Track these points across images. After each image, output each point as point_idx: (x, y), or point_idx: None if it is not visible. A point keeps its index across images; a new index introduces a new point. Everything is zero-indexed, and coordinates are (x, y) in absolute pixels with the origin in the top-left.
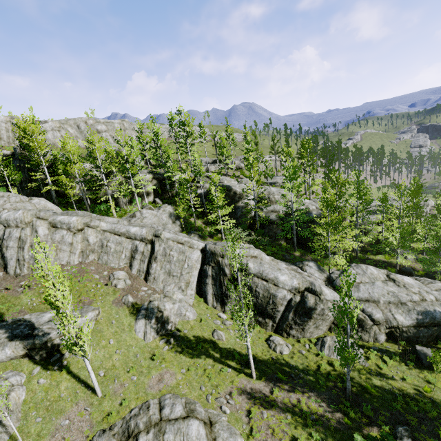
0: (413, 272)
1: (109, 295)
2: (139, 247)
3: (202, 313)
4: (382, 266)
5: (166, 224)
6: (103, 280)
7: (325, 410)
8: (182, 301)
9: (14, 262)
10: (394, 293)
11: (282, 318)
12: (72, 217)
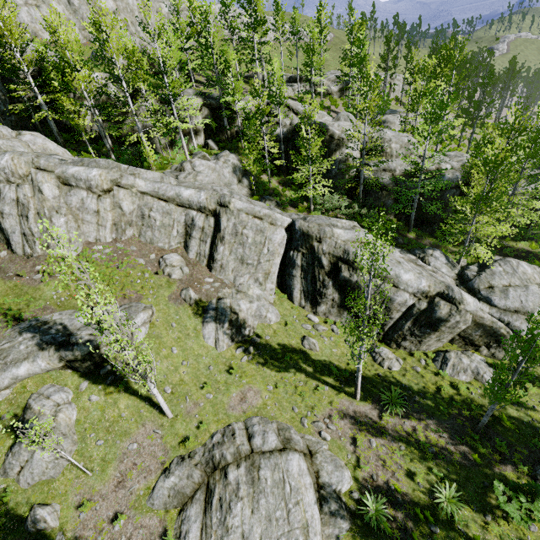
0: None
1: (163, 288)
2: (197, 220)
3: (286, 315)
4: (524, 258)
5: (230, 184)
6: (150, 266)
7: (447, 442)
8: (261, 298)
9: (19, 238)
10: None
11: (394, 327)
12: (91, 169)
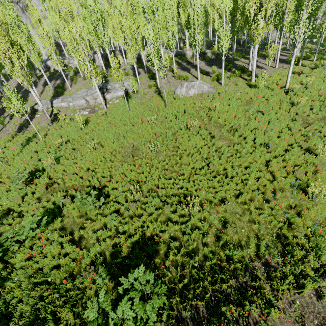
0: None
1: None
2: None
3: None
4: None
5: None
6: None
7: None
8: None
9: None
10: None
11: None
12: None
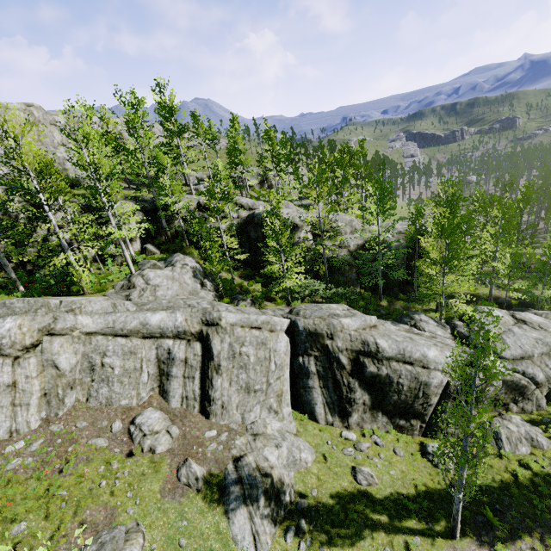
0: (513, 303)
1: (147, 477)
2: (176, 351)
3: (319, 443)
4: (471, 301)
5: (195, 291)
6: (116, 445)
7: None
8: (284, 433)
9: None
10: (542, 341)
11: (435, 413)
12: (2, 321)
